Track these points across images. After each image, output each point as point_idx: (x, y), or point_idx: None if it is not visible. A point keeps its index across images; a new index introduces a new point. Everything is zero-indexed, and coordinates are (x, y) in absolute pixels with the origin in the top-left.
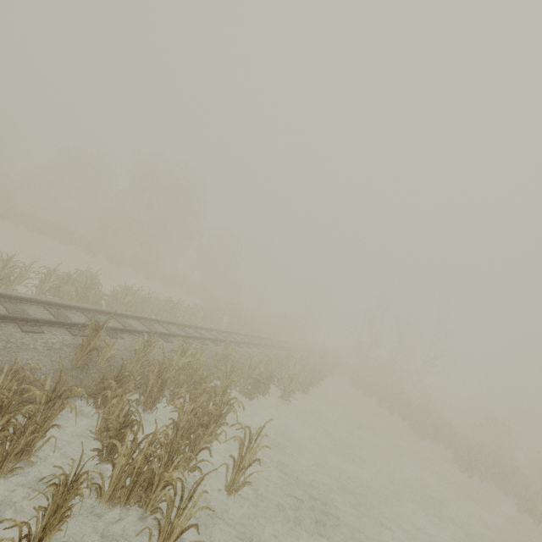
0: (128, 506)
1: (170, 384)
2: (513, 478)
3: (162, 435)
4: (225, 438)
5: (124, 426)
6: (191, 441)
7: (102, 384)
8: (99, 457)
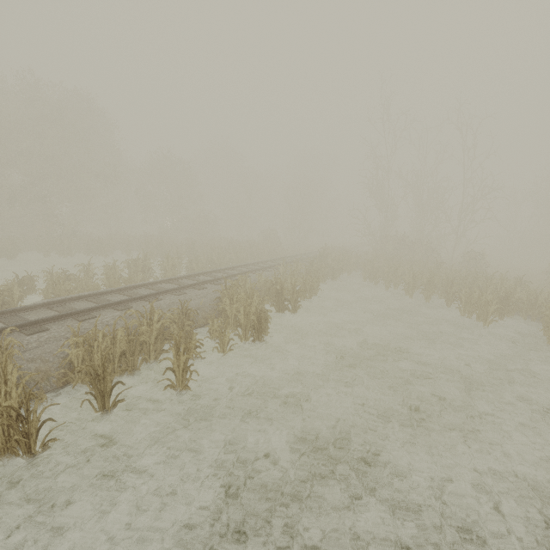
0: None
1: None
2: None
3: None
4: None
5: None
6: None
7: None
8: None
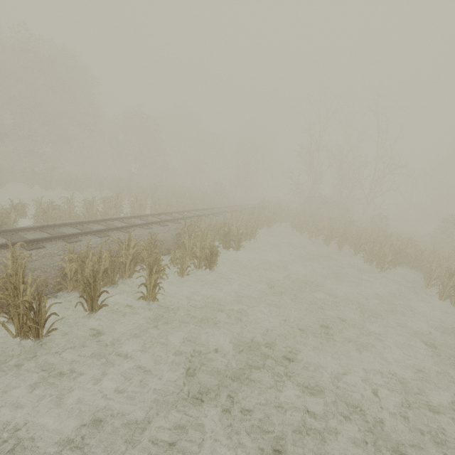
0: None
1: None
2: None
3: None
4: None
5: None
6: None
7: None
8: None
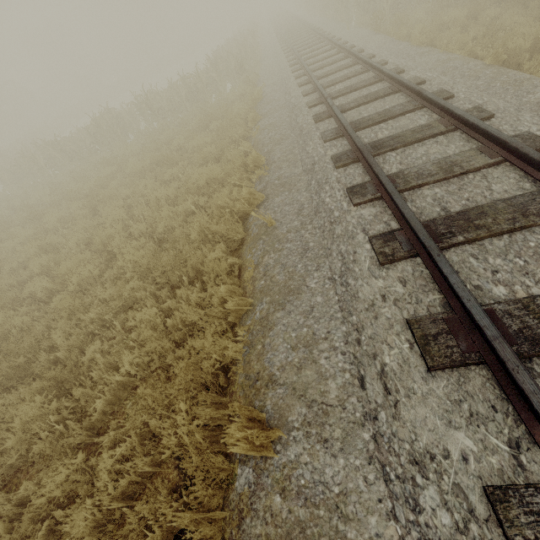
0: None
1: None
2: None
3: None
4: None
5: None
6: None
7: None
8: None
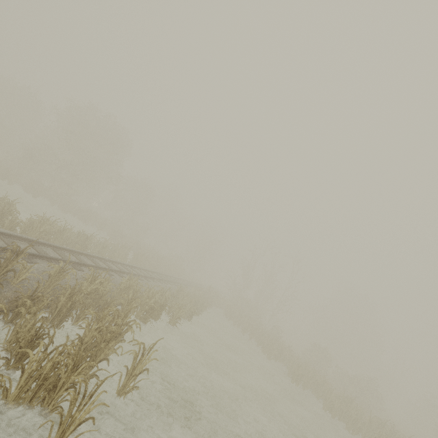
0: (31, 406)
1: (78, 306)
2: (323, 386)
3: (71, 347)
4: (121, 352)
5: (35, 339)
6: (93, 354)
7: (16, 302)
8: (6, 365)
